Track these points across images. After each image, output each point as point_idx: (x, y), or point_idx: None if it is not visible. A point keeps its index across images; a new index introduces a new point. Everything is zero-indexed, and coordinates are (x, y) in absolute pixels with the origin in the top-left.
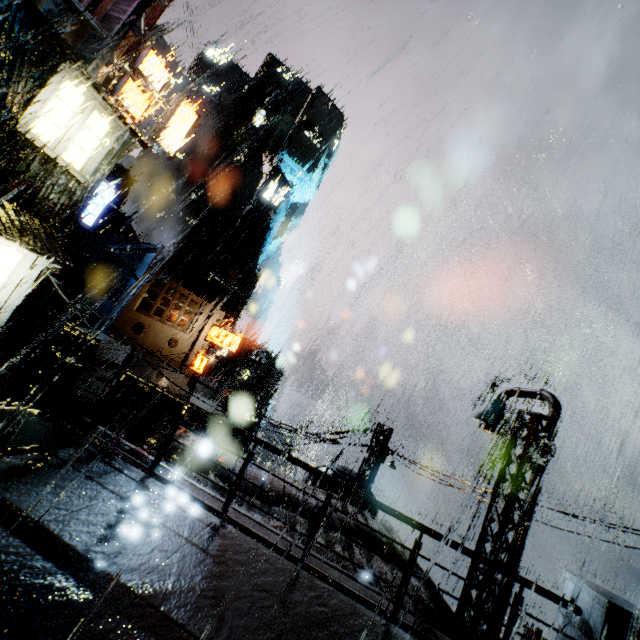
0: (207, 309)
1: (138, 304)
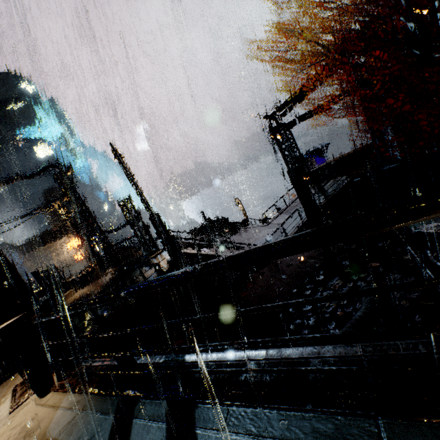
0: (58, 243)
1: (32, 268)
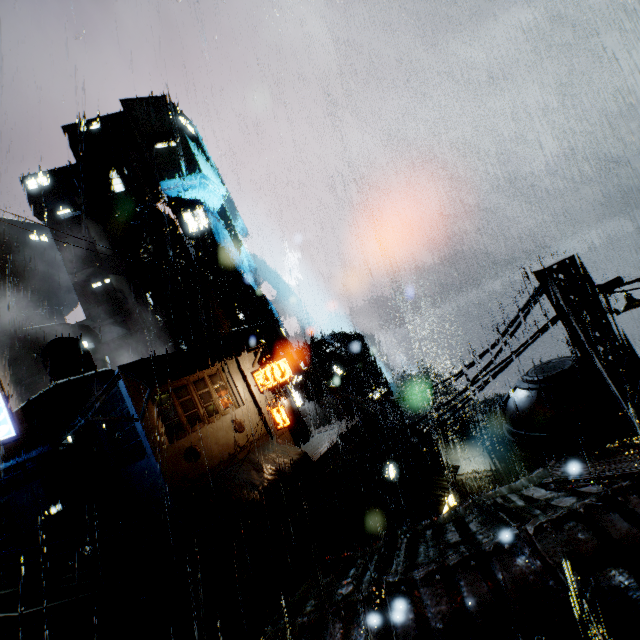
0: (232, 367)
1: (165, 437)
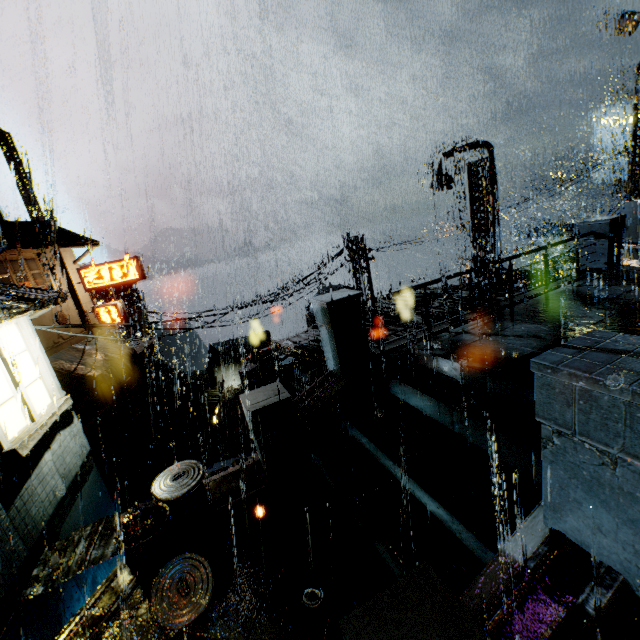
0: (51, 259)
1: None
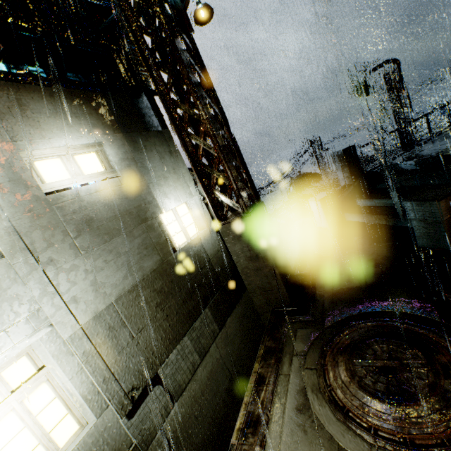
0: None
1: None
